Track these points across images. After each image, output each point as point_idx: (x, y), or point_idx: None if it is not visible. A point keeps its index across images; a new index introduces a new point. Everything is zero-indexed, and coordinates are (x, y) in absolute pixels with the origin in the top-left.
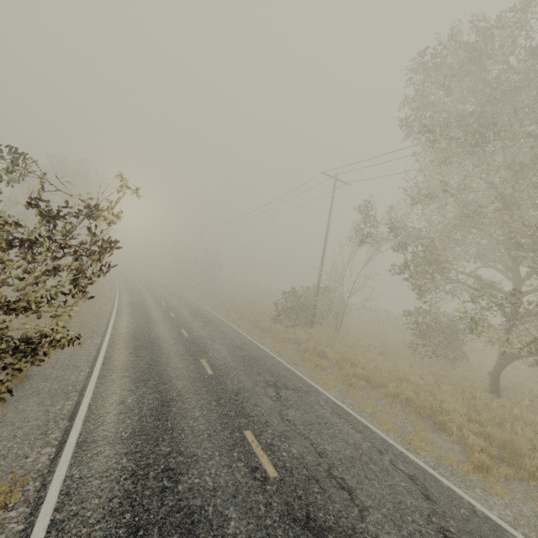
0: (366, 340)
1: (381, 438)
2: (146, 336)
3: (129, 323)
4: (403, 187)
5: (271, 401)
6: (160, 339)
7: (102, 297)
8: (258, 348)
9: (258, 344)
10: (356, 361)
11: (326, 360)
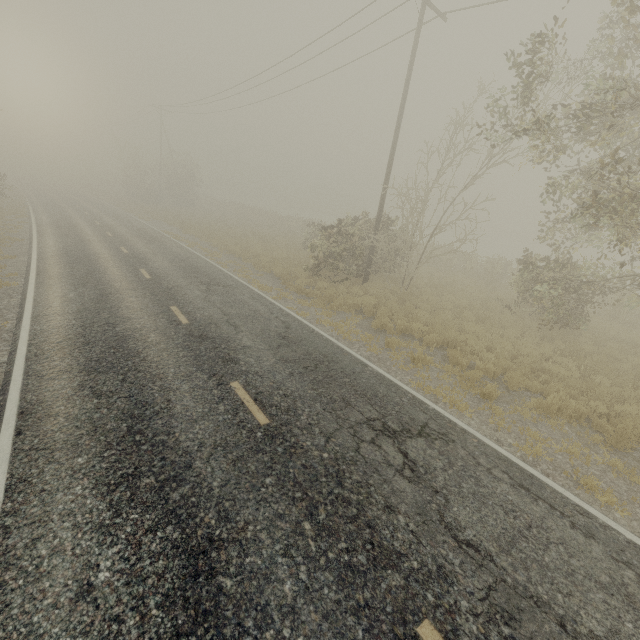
0: (447, 298)
1: (626, 541)
2: (107, 333)
3: (65, 300)
4: (630, 2)
5: (407, 485)
6: (136, 336)
7: (4, 241)
8: (313, 334)
9: (308, 323)
10: (461, 343)
11: (417, 343)
